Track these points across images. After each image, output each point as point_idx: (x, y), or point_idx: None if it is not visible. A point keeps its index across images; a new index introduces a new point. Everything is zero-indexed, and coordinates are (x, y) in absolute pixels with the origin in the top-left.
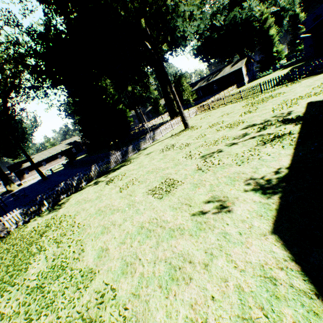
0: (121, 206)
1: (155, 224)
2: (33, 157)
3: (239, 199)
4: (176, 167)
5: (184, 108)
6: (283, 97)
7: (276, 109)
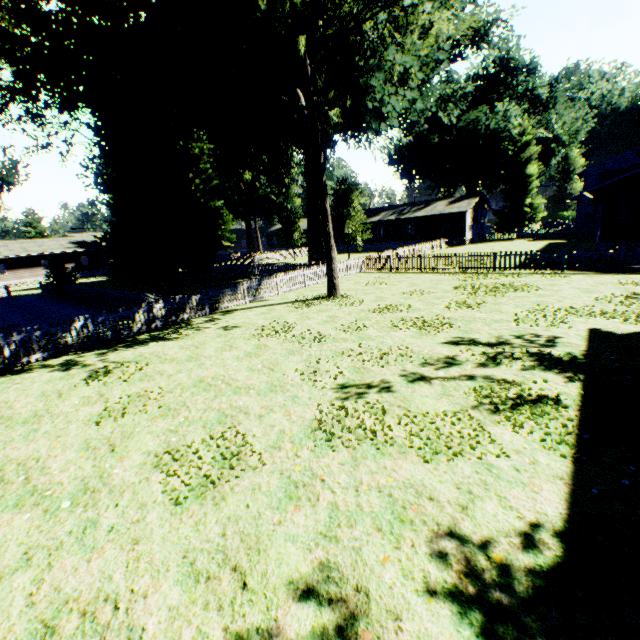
0: (62, 484)
1: (96, 635)
2: None
3: (405, 627)
4: (271, 395)
5: (344, 249)
6: (537, 296)
7: (524, 320)
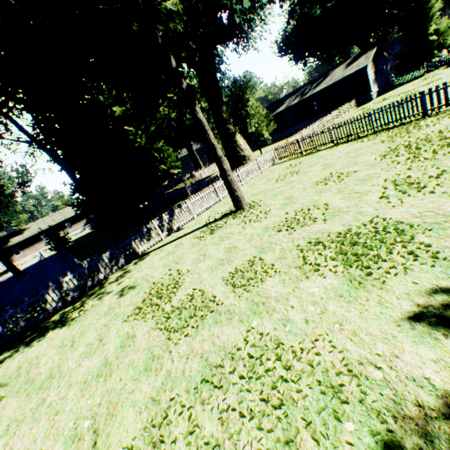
0: None
1: None
2: (29, 226)
3: None
4: None
5: (264, 143)
6: None
7: None
